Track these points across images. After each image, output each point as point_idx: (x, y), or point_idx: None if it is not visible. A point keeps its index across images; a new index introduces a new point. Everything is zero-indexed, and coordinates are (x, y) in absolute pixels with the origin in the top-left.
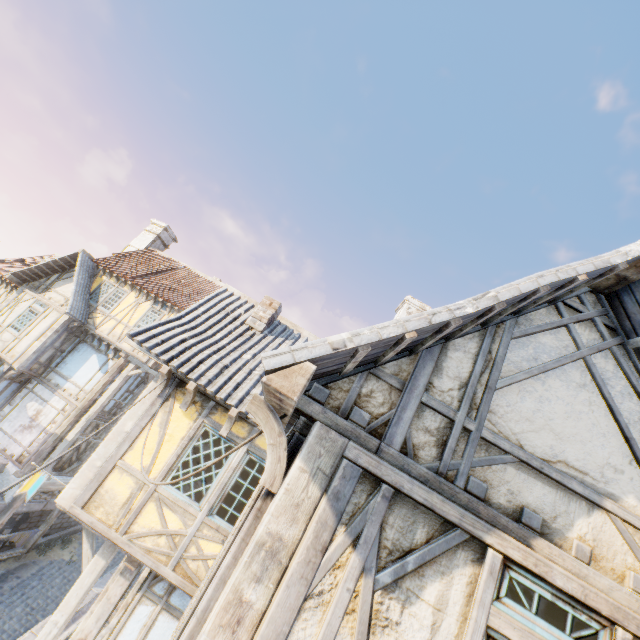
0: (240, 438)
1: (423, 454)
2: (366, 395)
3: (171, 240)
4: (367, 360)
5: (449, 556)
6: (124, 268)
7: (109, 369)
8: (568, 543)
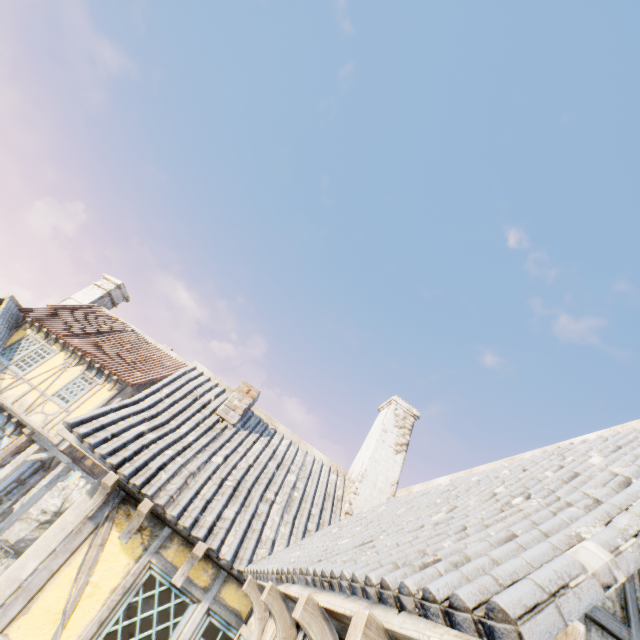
0: (199, 588)
1: None
2: None
3: (122, 298)
4: None
5: None
6: (58, 323)
7: (0, 449)
8: None
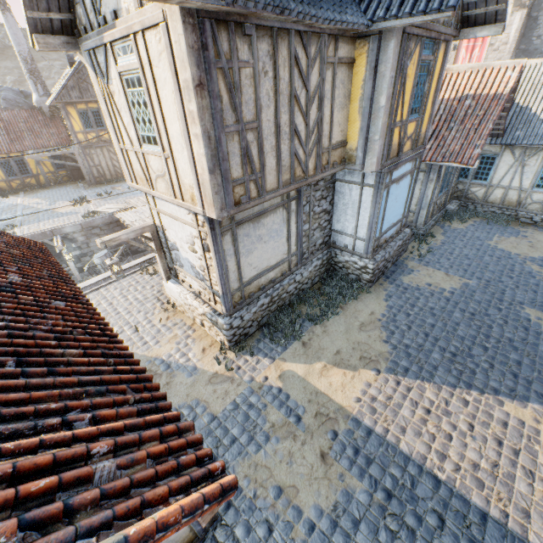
0: None
1: (96, 25)
2: (81, 18)
3: None
4: (61, 5)
5: (109, 59)
6: None
7: None
8: (124, 12)
